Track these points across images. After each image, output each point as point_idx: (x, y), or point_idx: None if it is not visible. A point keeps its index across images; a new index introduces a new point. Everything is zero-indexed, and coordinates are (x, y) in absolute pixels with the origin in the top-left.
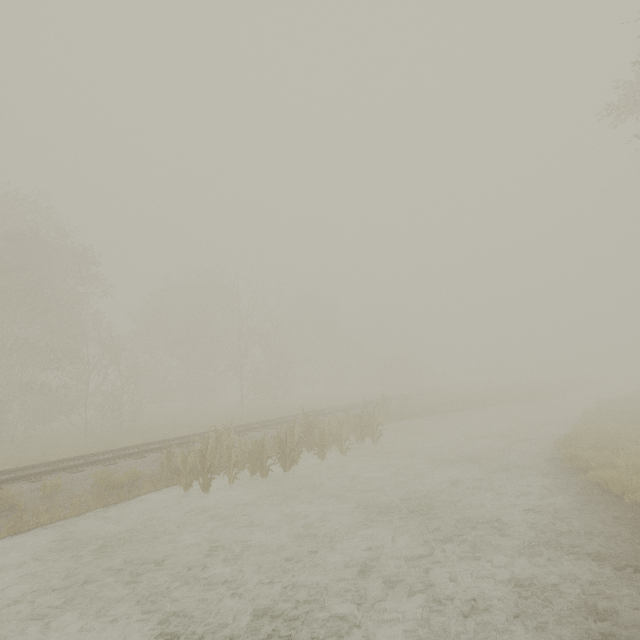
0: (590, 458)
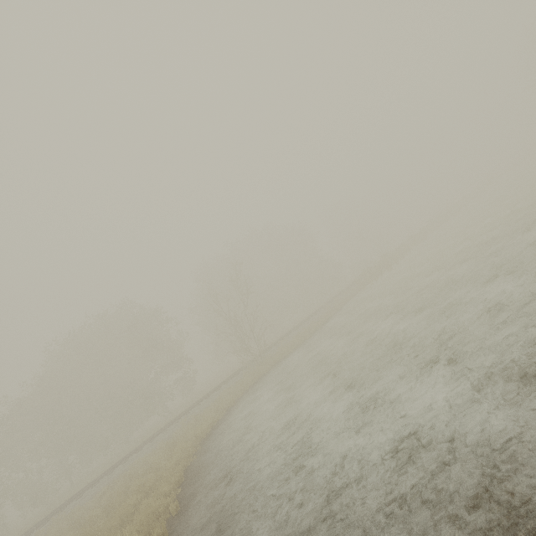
0: None
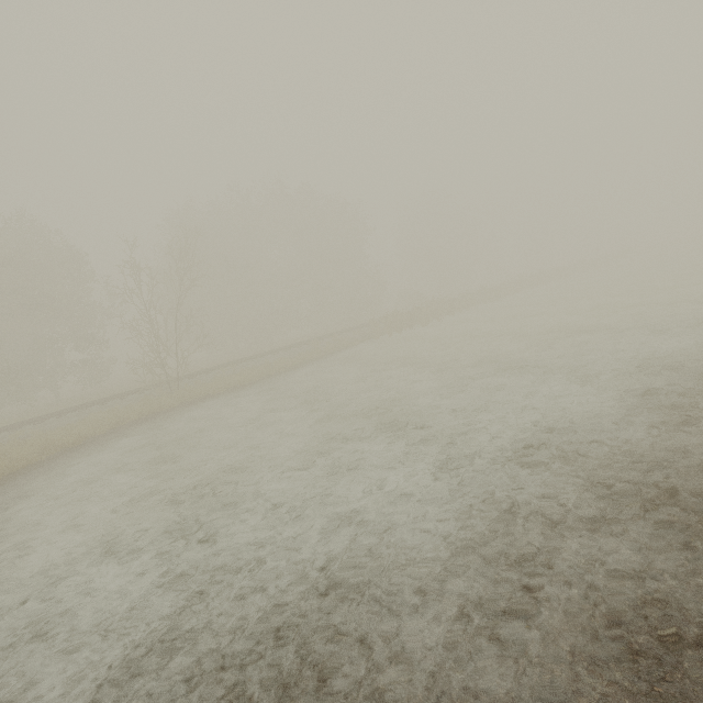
0: None
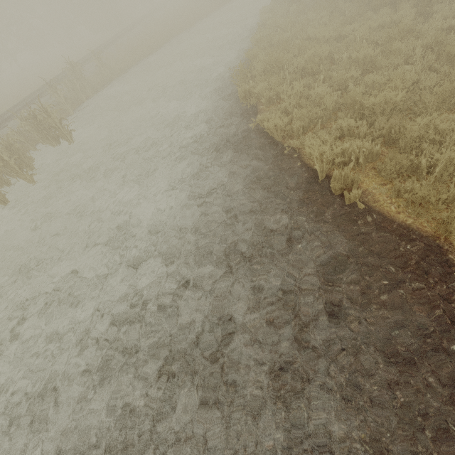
0: (260, 91)
